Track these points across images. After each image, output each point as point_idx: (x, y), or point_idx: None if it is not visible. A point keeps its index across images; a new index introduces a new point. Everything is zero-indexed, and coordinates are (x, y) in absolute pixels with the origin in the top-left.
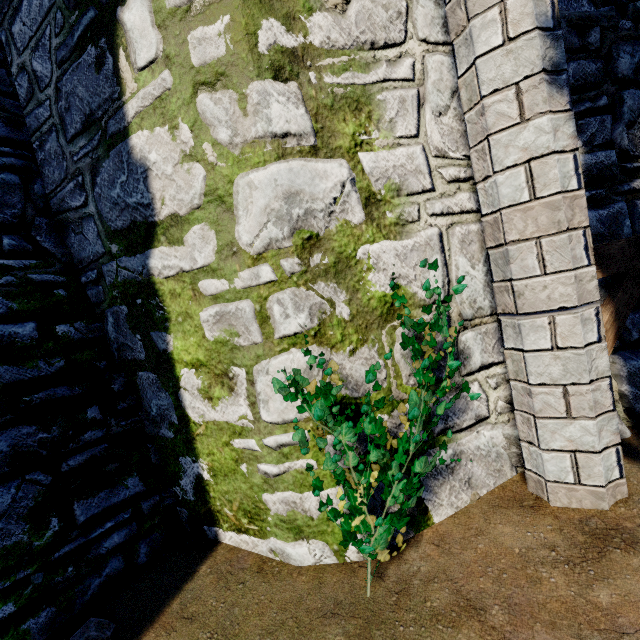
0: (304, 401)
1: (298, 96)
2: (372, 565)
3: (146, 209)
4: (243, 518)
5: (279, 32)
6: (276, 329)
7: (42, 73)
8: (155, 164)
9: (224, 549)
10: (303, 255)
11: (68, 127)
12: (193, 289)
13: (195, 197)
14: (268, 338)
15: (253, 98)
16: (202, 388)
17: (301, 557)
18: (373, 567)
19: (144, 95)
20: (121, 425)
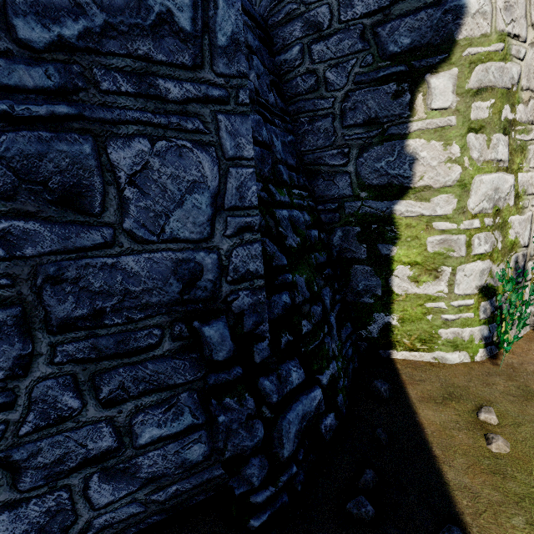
0: (508, 282)
1: (507, 143)
2: (488, 361)
3: (404, 179)
4: (417, 343)
5: (508, 111)
6: (473, 250)
7: (334, 81)
8: (423, 158)
9: (399, 360)
10: (494, 217)
11: (347, 119)
12: (427, 225)
13: (449, 181)
14: (468, 254)
15: (494, 141)
16: (412, 276)
17: (454, 359)
18: (490, 362)
19: (430, 122)
20: (342, 294)
